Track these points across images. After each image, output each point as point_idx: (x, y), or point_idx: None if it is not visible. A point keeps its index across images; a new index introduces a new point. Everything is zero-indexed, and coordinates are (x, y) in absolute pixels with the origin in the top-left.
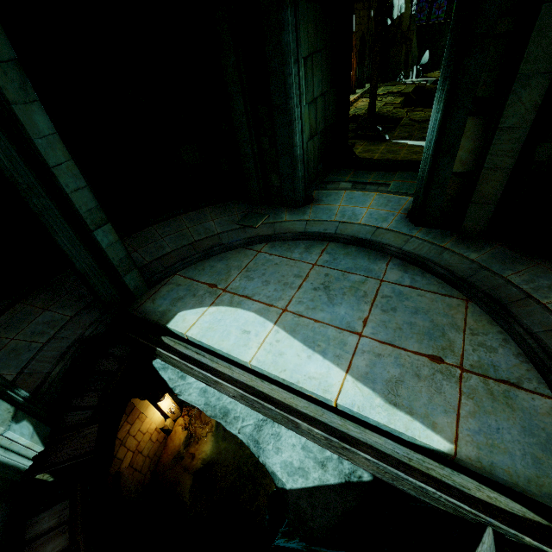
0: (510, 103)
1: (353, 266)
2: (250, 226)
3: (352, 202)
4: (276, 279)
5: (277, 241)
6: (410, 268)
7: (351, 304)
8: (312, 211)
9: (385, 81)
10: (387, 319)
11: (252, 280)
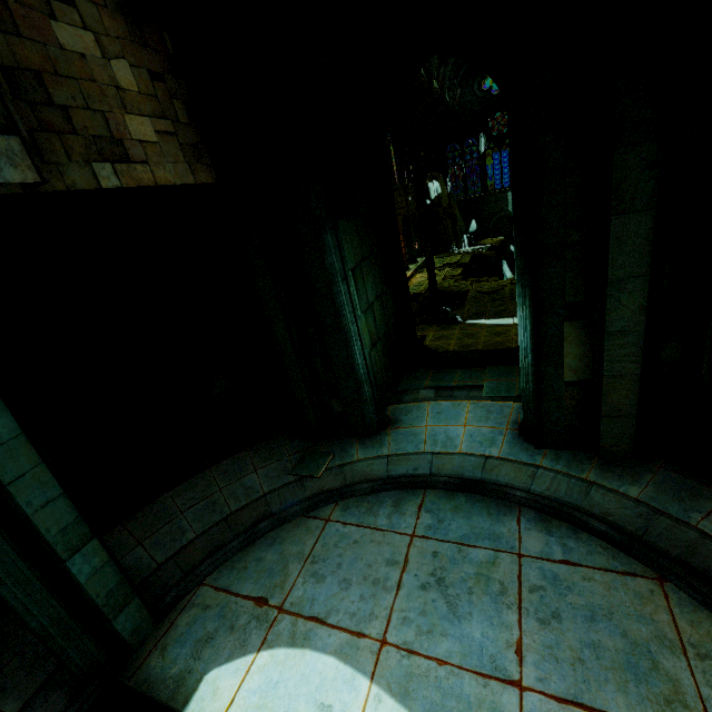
0: (610, 307)
1: (470, 532)
2: (310, 476)
3: (441, 418)
4: (359, 572)
5: (351, 497)
6: (554, 525)
7: (486, 612)
8: (392, 440)
9: (437, 253)
10: (553, 640)
11: (322, 581)
